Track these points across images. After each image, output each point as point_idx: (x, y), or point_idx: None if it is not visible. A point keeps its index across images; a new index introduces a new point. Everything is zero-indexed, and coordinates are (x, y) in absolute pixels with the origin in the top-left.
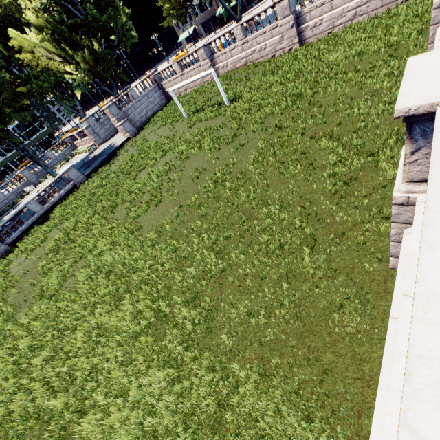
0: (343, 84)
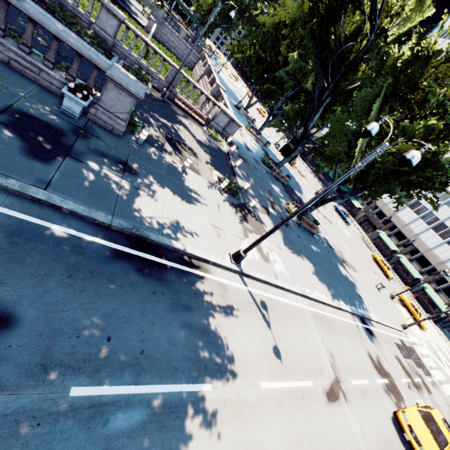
0: None
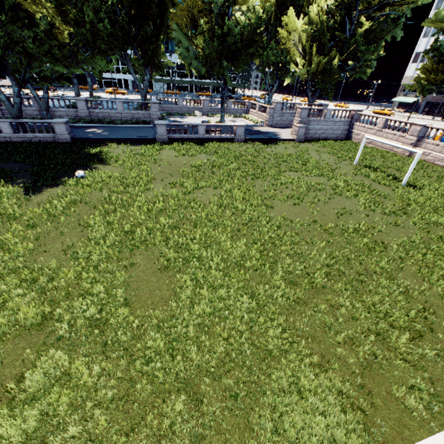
0: None
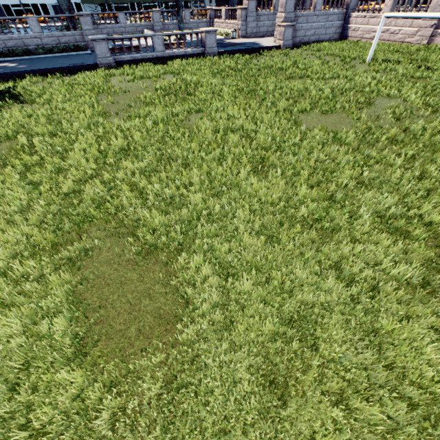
0: None
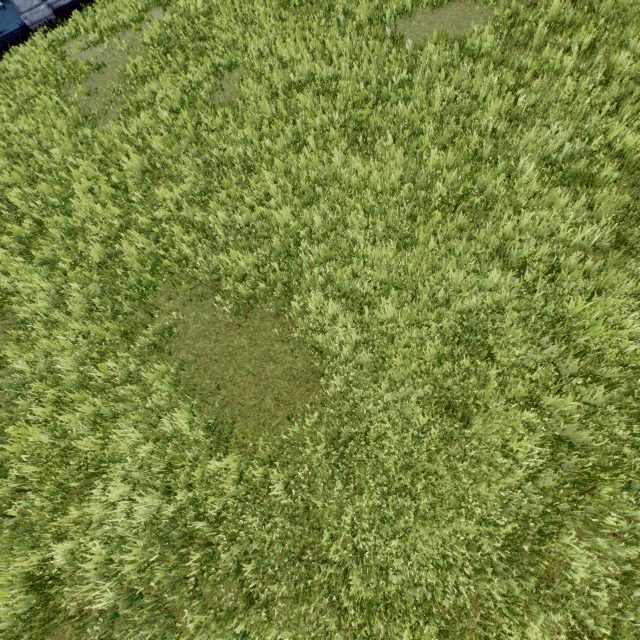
0: None
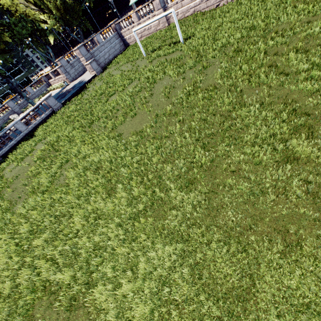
0: (295, 14)
